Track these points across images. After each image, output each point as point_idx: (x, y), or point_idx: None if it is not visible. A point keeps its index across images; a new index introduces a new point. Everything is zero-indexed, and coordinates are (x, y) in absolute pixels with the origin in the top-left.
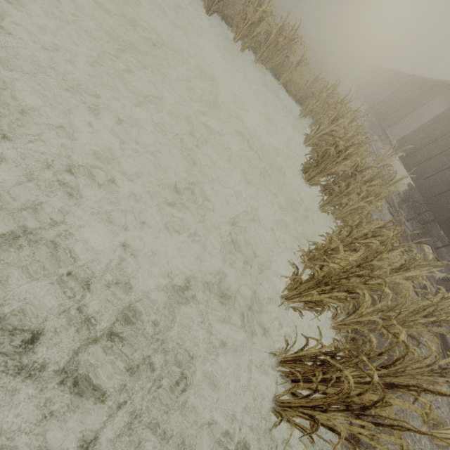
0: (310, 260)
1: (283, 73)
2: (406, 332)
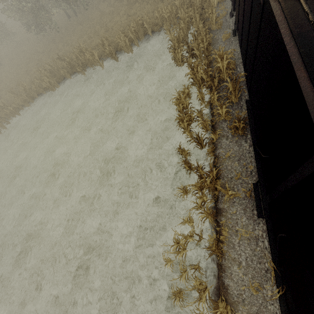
0: (186, 97)
1: (147, 33)
2: (215, 86)
